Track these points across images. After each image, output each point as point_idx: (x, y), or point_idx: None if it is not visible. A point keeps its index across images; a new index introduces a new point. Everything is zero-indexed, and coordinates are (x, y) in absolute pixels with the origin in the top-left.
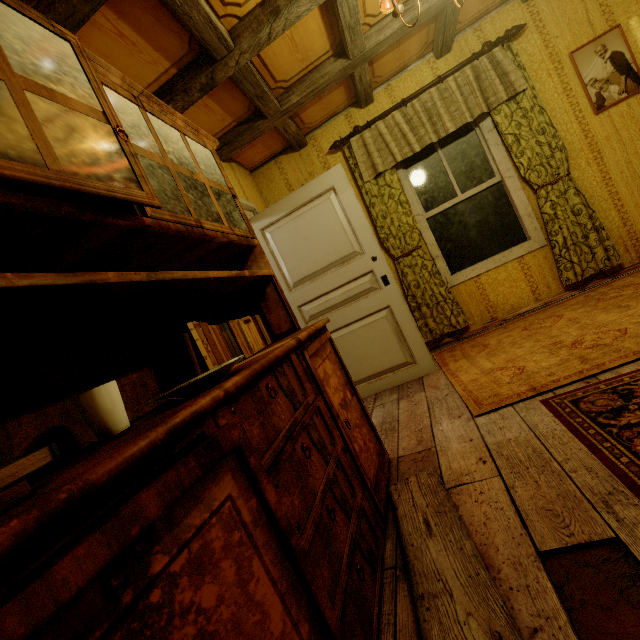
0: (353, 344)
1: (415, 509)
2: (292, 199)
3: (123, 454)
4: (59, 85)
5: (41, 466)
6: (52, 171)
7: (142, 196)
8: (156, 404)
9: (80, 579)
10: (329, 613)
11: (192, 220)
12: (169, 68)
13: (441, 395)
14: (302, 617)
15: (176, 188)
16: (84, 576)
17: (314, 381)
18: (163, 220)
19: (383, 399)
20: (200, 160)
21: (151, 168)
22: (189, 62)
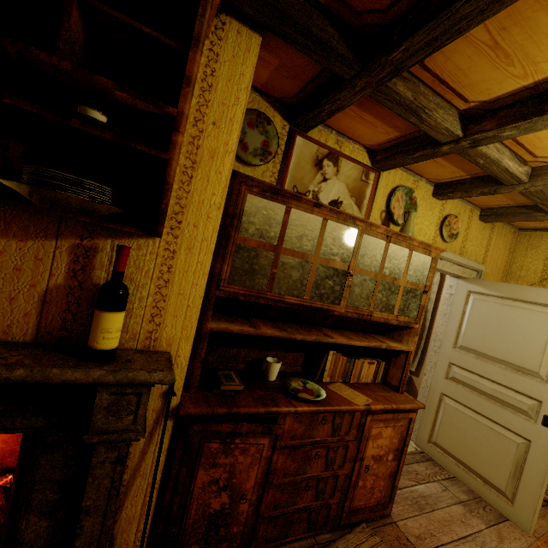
0: (468, 428)
1: (355, 546)
2: (515, 289)
3: (250, 410)
4: (336, 256)
5: (240, 390)
6: (304, 299)
7: (337, 308)
8: (295, 370)
9: (224, 430)
10: (263, 505)
11: (366, 311)
12: (464, 175)
13: (491, 547)
14: (256, 494)
15: (372, 291)
16: (225, 430)
17: (362, 432)
18: (346, 312)
19: (453, 486)
20: (413, 267)
21: (363, 281)
22: (484, 175)
